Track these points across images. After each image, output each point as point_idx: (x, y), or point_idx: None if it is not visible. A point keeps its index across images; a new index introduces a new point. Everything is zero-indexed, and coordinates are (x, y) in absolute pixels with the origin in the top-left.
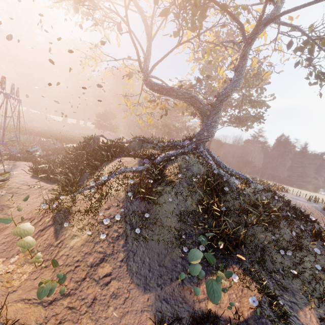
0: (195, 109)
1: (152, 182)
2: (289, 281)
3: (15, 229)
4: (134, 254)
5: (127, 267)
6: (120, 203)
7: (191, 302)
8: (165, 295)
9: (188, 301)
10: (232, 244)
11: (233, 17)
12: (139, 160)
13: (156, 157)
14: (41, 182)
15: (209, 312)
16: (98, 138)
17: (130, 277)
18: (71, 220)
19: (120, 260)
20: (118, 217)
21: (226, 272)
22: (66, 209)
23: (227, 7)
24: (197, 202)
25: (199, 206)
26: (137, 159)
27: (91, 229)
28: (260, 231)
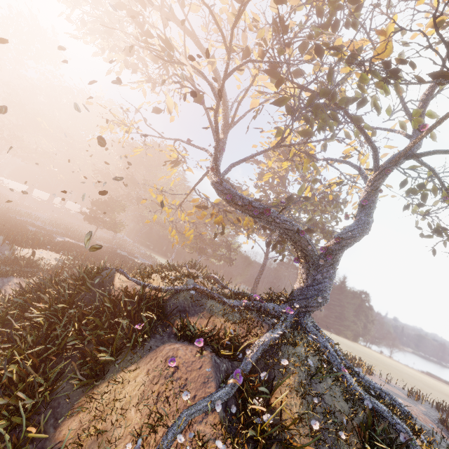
0: (295, 248)
1: None
2: None
3: None
4: None
5: None
6: None
7: None
8: None
9: None
10: None
11: (366, 136)
12: (213, 362)
13: (240, 345)
14: None
15: None
16: (112, 276)
17: None
18: None
19: None
20: None
21: None
22: None
23: (361, 122)
24: None
25: None
26: (207, 354)
27: None
28: None
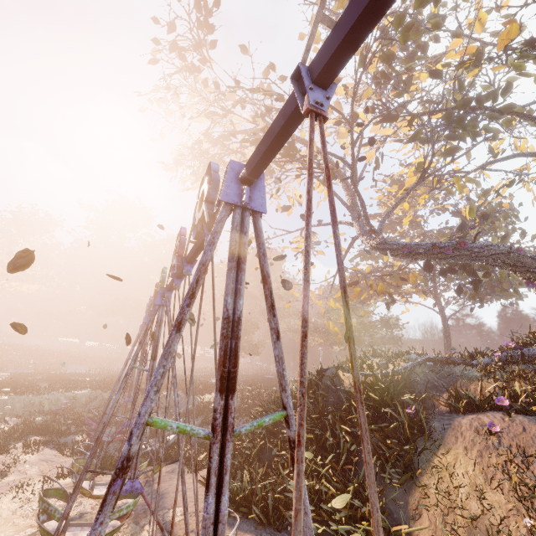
0: (516, 272)
1: None
2: None
3: None
4: None
5: None
6: None
7: None
8: None
9: None
10: None
11: (529, 117)
12: (535, 420)
13: None
14: None
15: None
16: (336, 374)
17: None
18: None
19: None
20: None
21: None
22: None
23: (514, 107)
24: None
25: None
26: (517, 415)
27: None
28: None
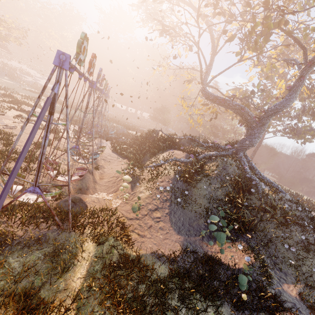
0: (242, 119)
1: (194, 172)
2: (285, 266)
3: (123, 177)
4: (174, 213)
5: (169, 218)
6: (170, 180)
7: (206, 250)
8: (190, 241)
9: (203, 249)
10: (244, 227)
11: (297, 42)
12: (186, 154)
13: (199, 154)
14: (118, 156)
15: (216, 256)
16: (158, 132)
17: (170, 224)
18: (140, 183)
19: (166, 213)
20: (168, 188)
21: (230, 226)
22: (137, 176)
23: (292, 33)
24: (226, 195)
25: (226, 197)
26: (185, 153)
27: (151, 191)
28: (272, 227)
